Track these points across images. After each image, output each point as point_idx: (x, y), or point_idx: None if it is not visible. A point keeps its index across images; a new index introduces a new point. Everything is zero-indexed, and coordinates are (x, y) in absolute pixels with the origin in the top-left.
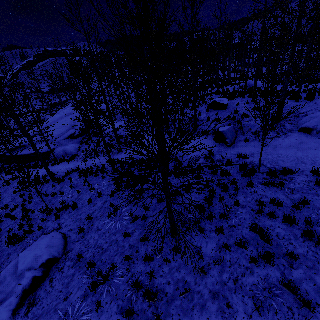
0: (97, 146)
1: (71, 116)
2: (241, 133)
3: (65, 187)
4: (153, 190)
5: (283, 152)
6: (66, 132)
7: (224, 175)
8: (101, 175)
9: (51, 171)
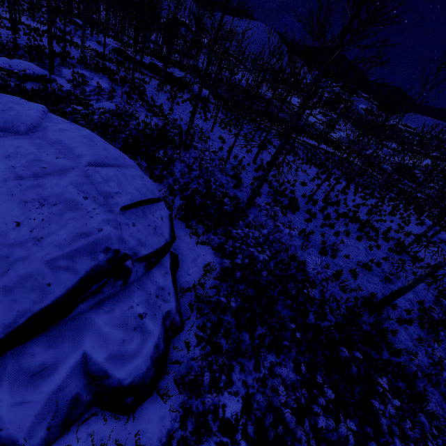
0: None
1: None
2: (74, 35)
3: None
4: (7, 21)
5: None
6: None
7: None
8: None
9: None
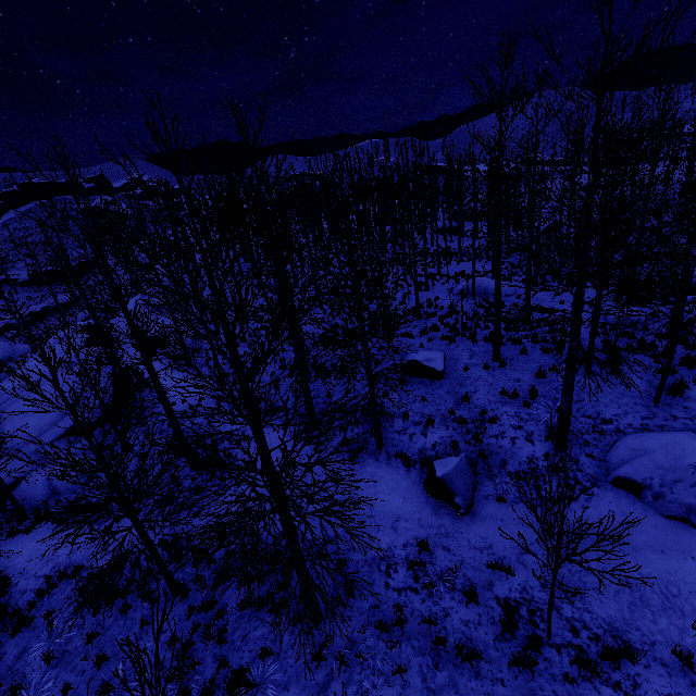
0: (139, 469)
1: (77, 369)
2: (485, 470)
3: (31, 656)
4: None
5: (591, 553)
6: (59, 418)
7: (466, 659)
8: (140, 605)
9: (3, 563)
